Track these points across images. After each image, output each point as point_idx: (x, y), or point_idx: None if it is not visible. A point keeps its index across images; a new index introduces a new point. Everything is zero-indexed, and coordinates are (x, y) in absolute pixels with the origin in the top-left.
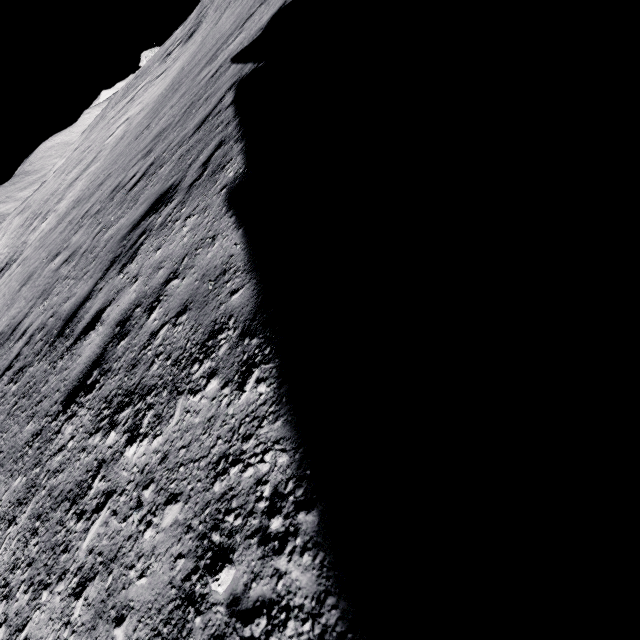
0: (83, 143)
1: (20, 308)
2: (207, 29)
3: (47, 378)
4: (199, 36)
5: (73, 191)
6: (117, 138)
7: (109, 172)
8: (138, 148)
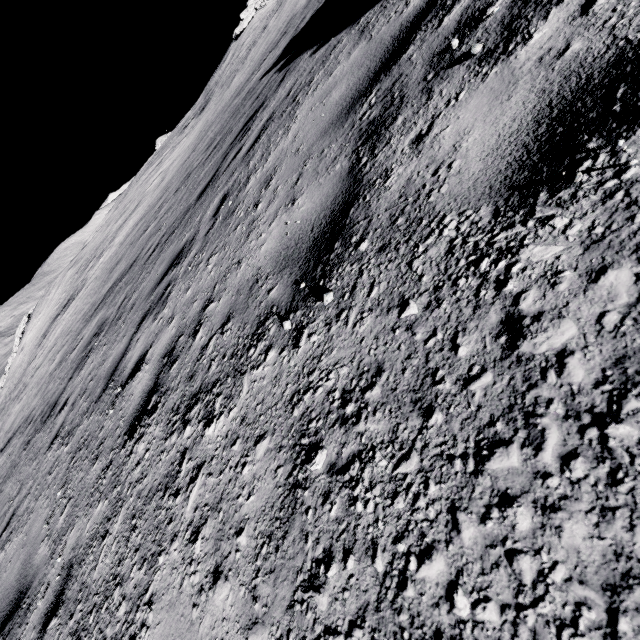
0: (122, 203)
1: (126, 264)
2: (218, 98)
3: (213, 188)
4: (212, 105)
5: (125, 228)
6: (157, 184)
7: (166, 188)
8: (192, 159)
